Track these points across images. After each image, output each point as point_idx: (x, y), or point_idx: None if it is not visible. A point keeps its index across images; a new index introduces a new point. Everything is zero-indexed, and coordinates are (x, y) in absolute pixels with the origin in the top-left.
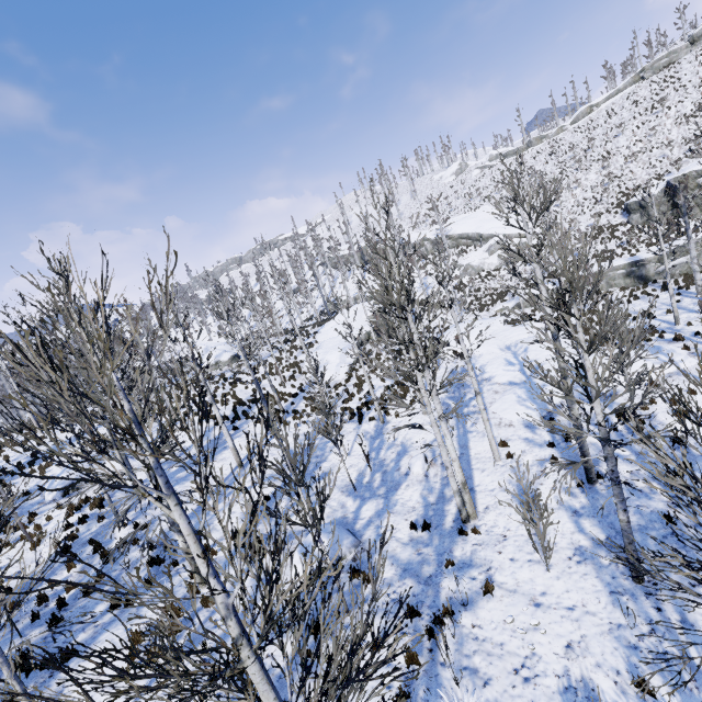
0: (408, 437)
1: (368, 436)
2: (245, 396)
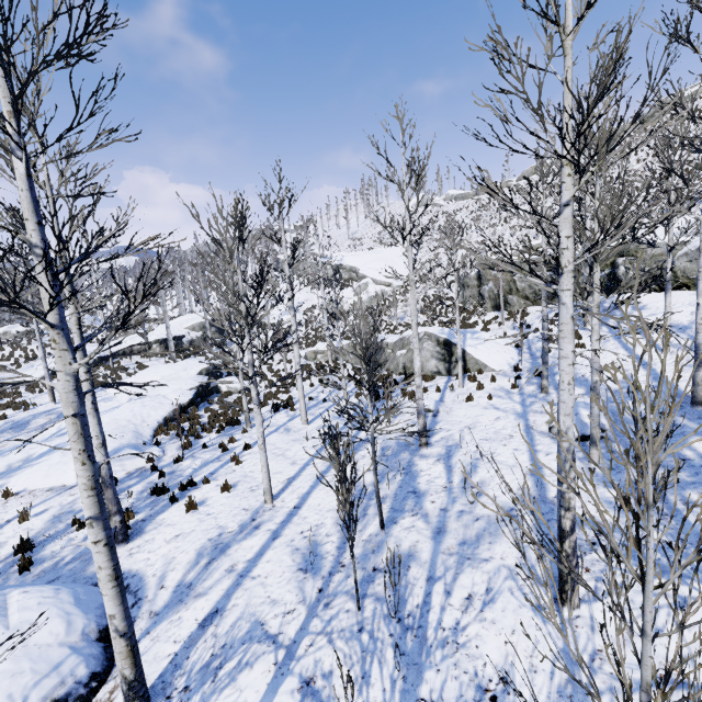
0: None
1: None
2: None
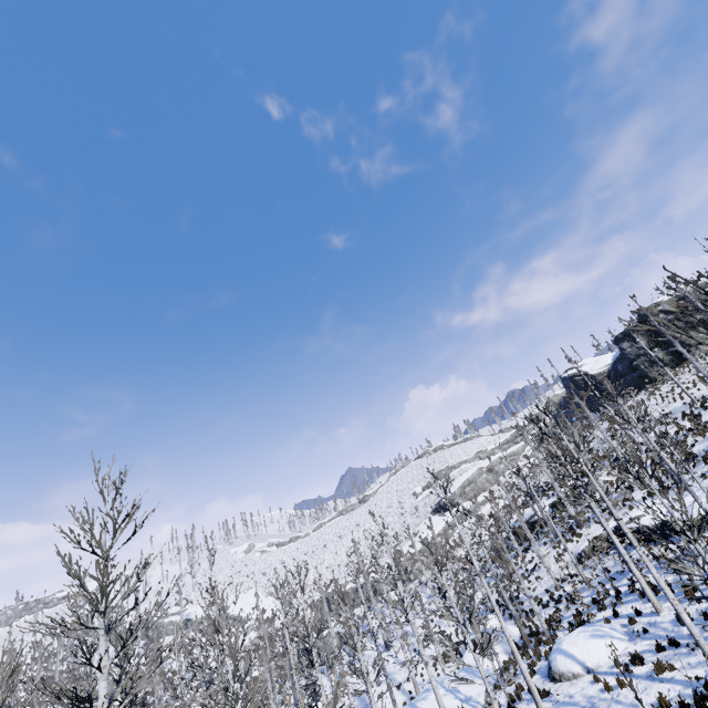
0: None
1: None
2: None
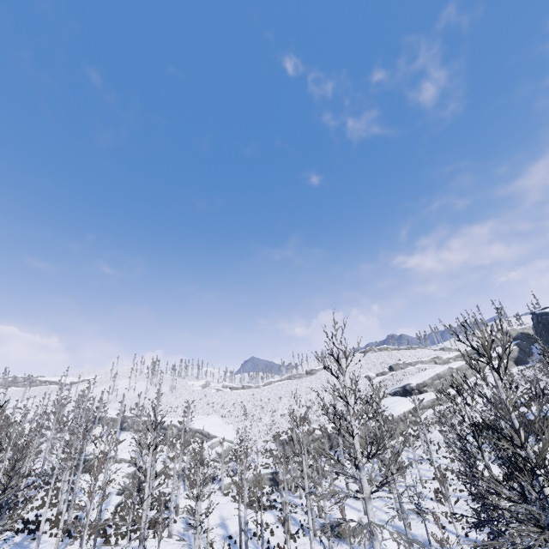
0: (161, 547)
1: (137, 546)
2: (29, 518)
